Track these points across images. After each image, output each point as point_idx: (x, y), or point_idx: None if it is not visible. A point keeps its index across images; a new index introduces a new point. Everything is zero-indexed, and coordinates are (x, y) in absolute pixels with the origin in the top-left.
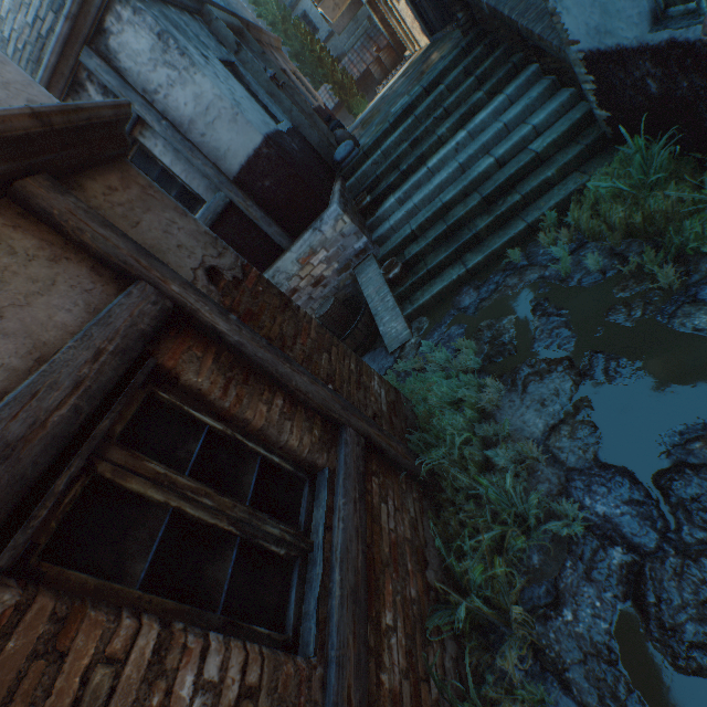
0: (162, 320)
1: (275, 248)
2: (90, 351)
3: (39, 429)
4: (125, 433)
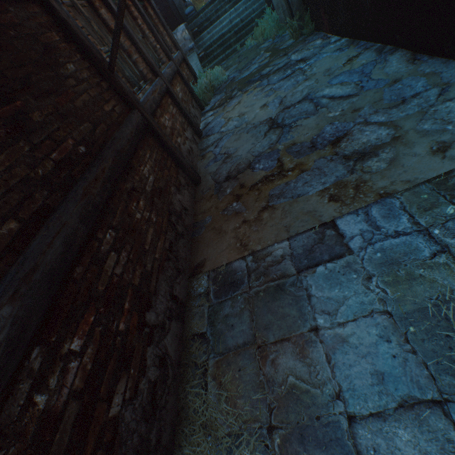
0: None
1: None
2: None
3: None
4: None
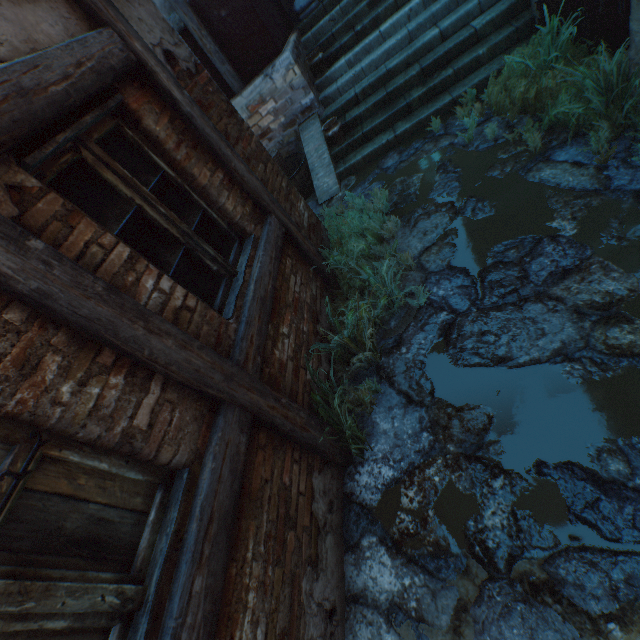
0: (128, 68)
1: (227, 90)
2: (73, 59)
3: (42, 91)
4: (100, 145)
